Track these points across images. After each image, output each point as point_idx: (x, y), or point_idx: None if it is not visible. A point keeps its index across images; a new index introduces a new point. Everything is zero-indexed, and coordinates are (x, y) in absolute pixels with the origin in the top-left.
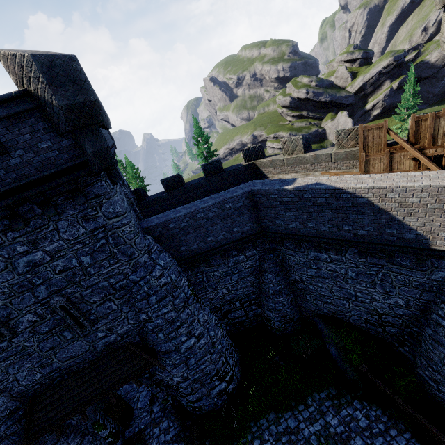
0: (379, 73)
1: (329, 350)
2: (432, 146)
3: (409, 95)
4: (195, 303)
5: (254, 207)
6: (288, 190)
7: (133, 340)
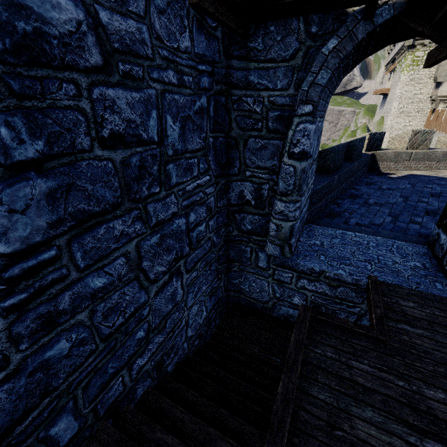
0: None
1: None
2: None
3: None
4: None
5: None
6: None
7: None
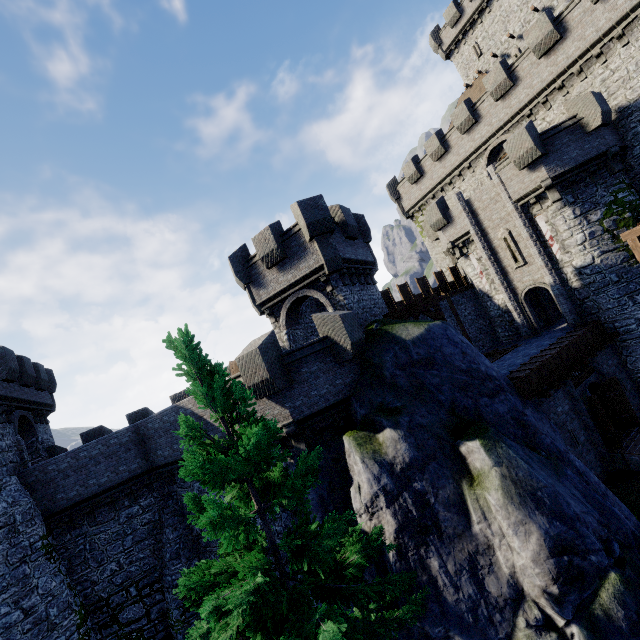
0: None
1: None
2: None
3: None
4: (44, 562)
5: (142, 441)
6: (155, 416)
7: None
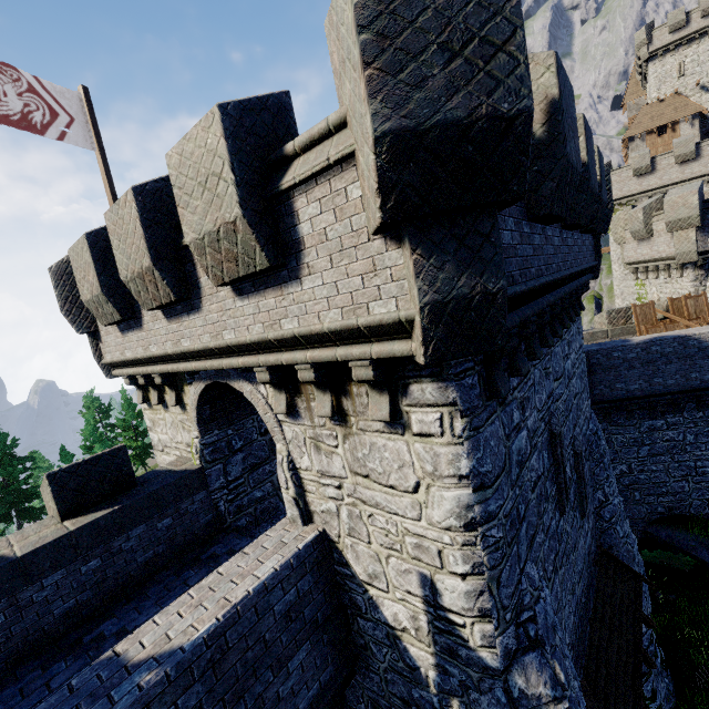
0: None
1: (700, 555)
2: (693, 318)
3: None
4: None
5: (590, 371)
6: (634, 345)
7: (594, 548)
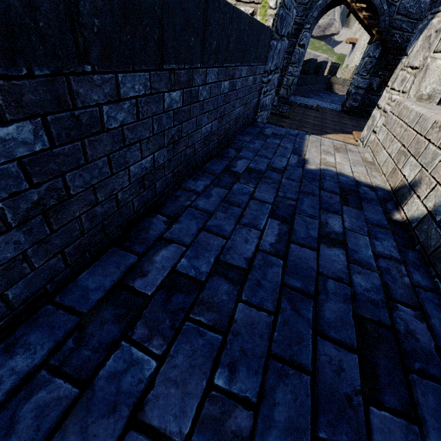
0: None
1: None
2: None
3: None
4: None
5: None
6: None
7: None
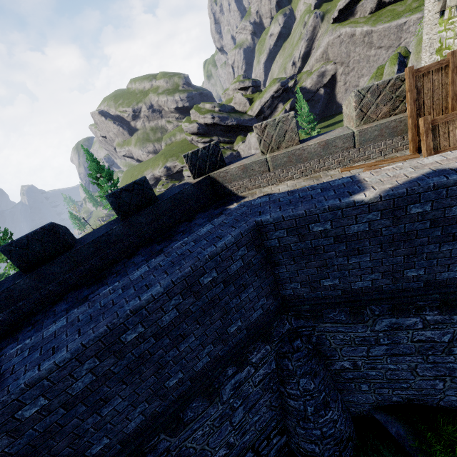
0: (272, 97)
1: None
2: None
3: (308, 110)
4: None
5: (266, 262)
6: (363, 204)
7: None
